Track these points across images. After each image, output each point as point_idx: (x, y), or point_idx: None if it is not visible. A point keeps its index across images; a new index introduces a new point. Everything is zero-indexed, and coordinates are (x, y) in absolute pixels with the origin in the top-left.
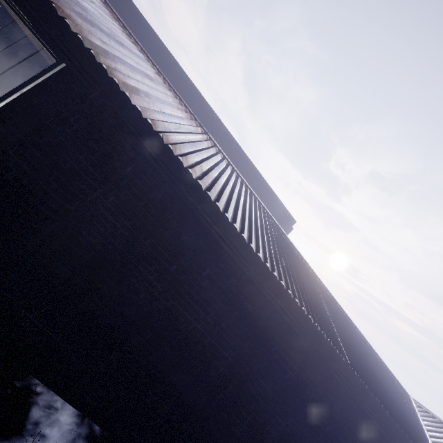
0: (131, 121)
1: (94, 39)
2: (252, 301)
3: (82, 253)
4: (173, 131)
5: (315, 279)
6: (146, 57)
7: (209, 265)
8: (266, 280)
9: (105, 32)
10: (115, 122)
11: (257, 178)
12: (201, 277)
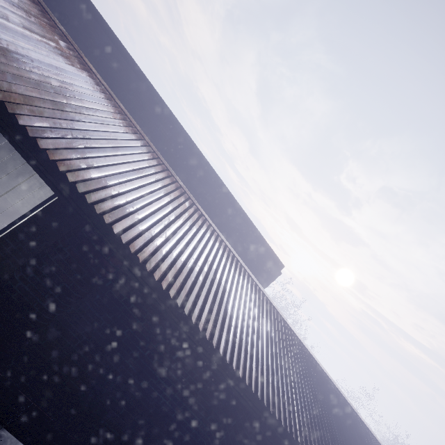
0: (115, 244)
1: (89, 173)
2: (217, 380)
3: (70, 342)
4: (154, 234)
5: (292, 337)
6: (143, 140)
7: (179, 349)
8: (226, 369)
9: (102, 149)
10: (101, 248)
11: (248, 225)
12: (171, 360)
